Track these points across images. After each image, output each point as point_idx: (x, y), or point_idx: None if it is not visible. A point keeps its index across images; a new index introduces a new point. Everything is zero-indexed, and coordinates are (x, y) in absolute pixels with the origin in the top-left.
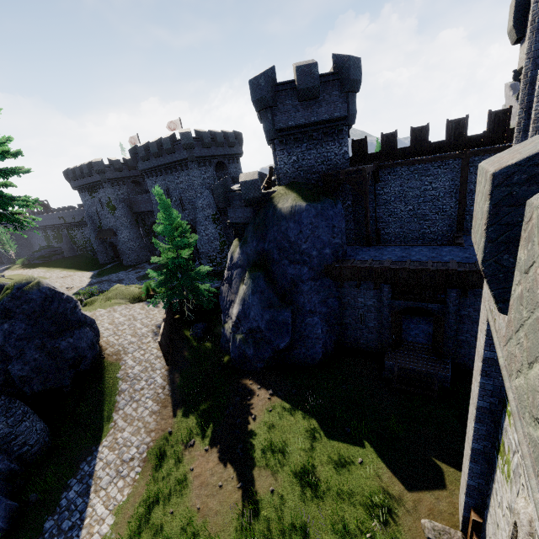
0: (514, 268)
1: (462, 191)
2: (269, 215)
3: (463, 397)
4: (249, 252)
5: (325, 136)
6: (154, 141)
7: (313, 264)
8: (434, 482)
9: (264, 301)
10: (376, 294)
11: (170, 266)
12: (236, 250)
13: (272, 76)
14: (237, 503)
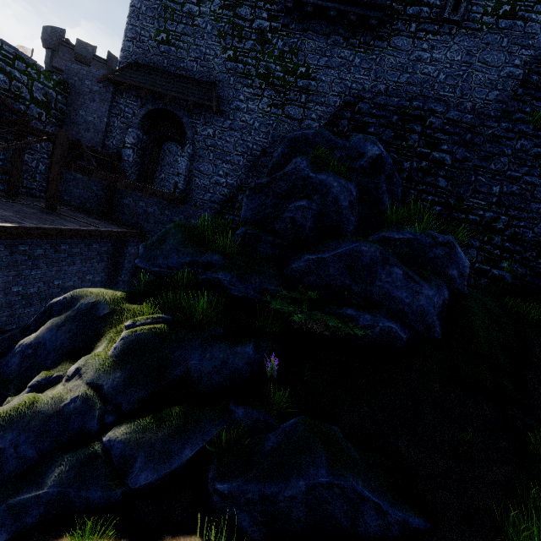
0: None
1: None
2: None
3: None
4: None
5: None
6: None
7: None
8: None
9: None
10: None
11: None
12: None
13: (61, 33)
14: None
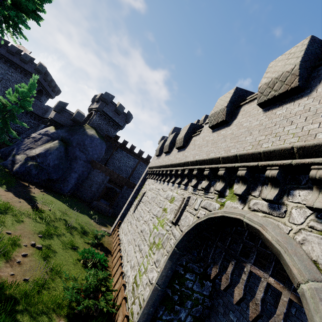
0: (162, 149)
1: (134, 169)
2: (80, 130)
3: (113, 219)
4: (61, 135)
5: (113, 125)
6: (18, 47)
7: (88, 156)
8: (105, 226)
9: (59, 155)
10: (103, 178)
11: (10, 107)
12: (51, 130)
13: (113, 98)
14: (31, 208)
